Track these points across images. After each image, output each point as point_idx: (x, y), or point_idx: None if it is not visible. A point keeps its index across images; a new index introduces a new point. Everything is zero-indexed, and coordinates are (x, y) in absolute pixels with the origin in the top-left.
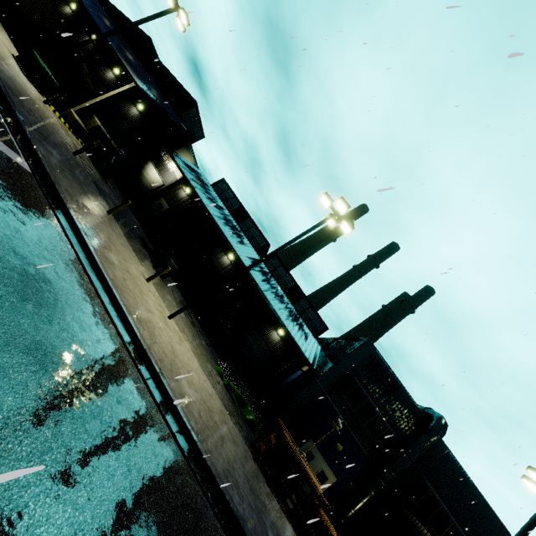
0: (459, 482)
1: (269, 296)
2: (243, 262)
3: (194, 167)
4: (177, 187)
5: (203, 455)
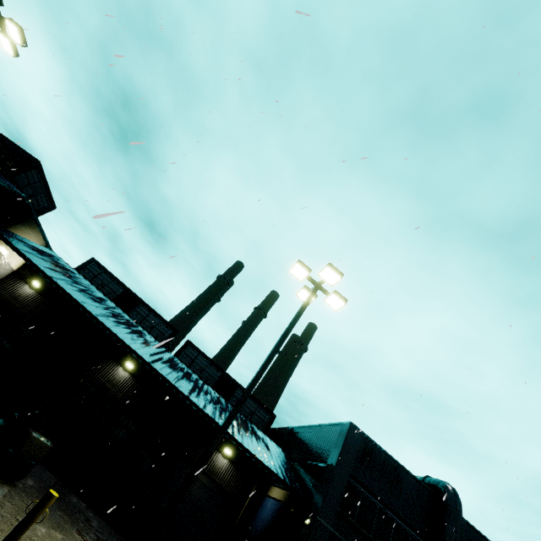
0: None
1: (211, 411)
2: (163, 375)
3: (44, 248)
4: (13, 281)
5: None
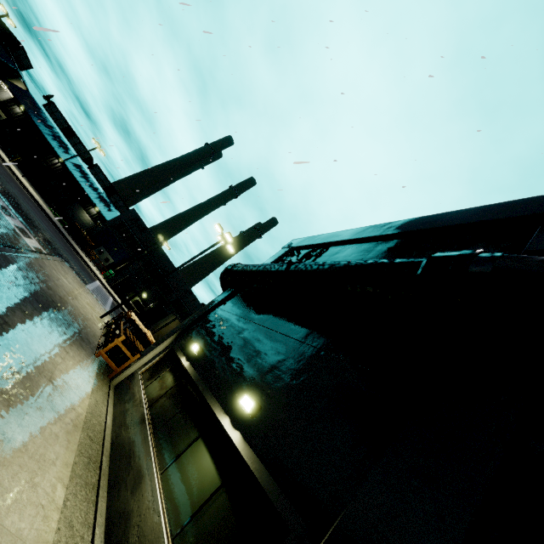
0: (168, 264)
1: (83, 184)
2: (65, 164)
3: (26, 92)
4: (12, 103)
5: (38, 202)
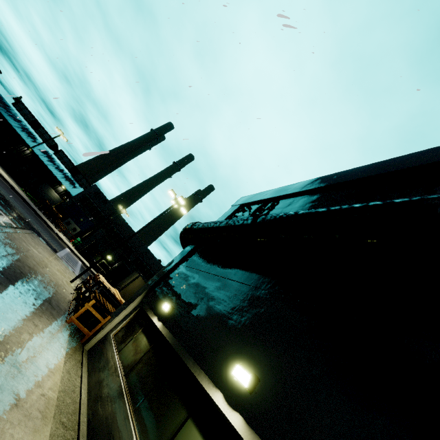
0: (127, 229)
1: (50, 167)
2: (34, 151)
3: None
4: None
5: (10, 184)
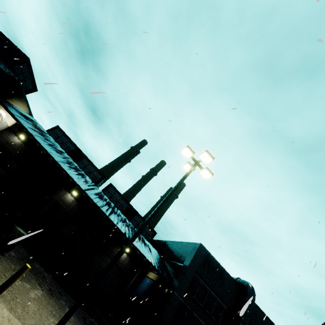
0: (265, 324)
1: (120, 226)
2: (94, 202)
3: (28, 115)
4: (8, 133)
5: None
